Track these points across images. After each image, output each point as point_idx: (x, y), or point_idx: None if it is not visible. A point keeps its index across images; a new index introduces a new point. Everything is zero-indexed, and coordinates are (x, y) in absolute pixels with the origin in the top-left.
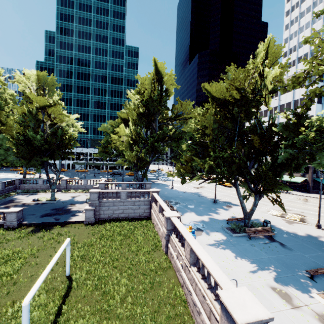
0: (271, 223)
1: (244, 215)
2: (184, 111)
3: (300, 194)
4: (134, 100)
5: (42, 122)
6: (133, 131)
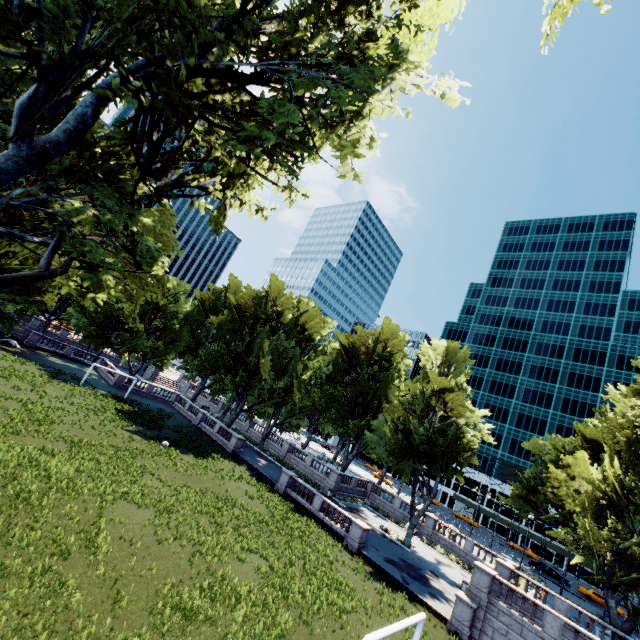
0: None
1: None
2: None
3: None
4: (625, 407)
5: (433, 410)
6: (610, 477)
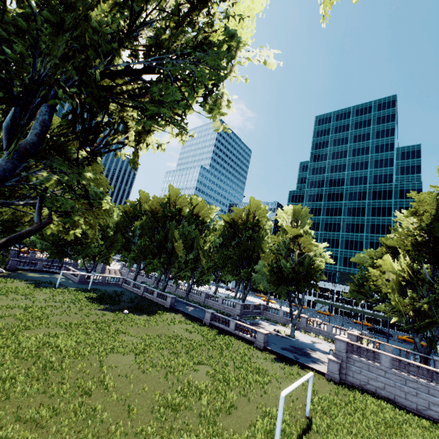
0: None
1: None
2: None
3: None
4: (408, 223)
5: (292, 251)
6: (405, 268)
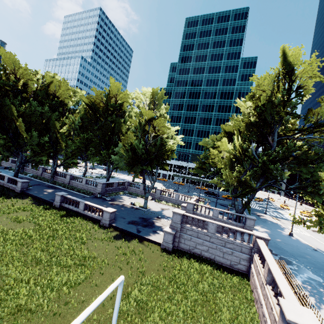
0: None
1: None
2: None
3: None
4: (244, 109)
5: (147, 133)
6: (237, 146)
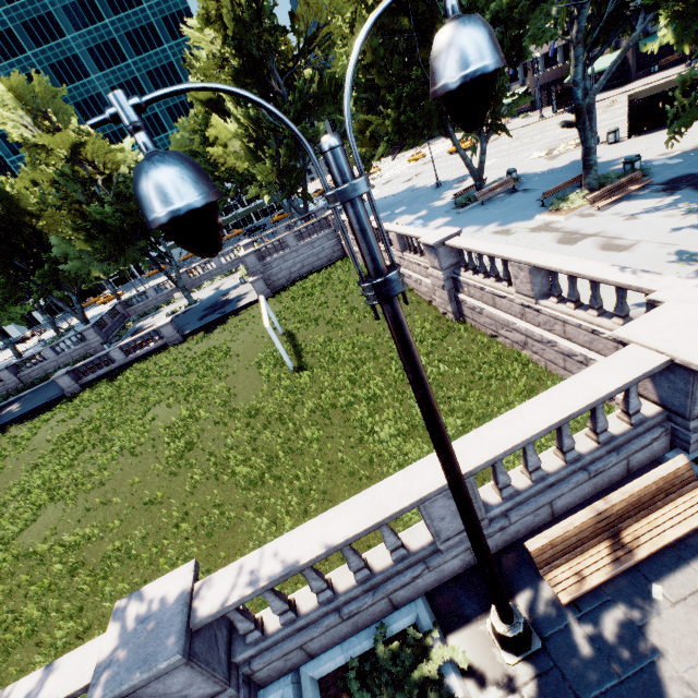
0: (523, 172)
1: (473, 178)
2: (317, 17)
3: (608, 95)
4: (208, 44)
5: (93, 182)
6: (244, 122)
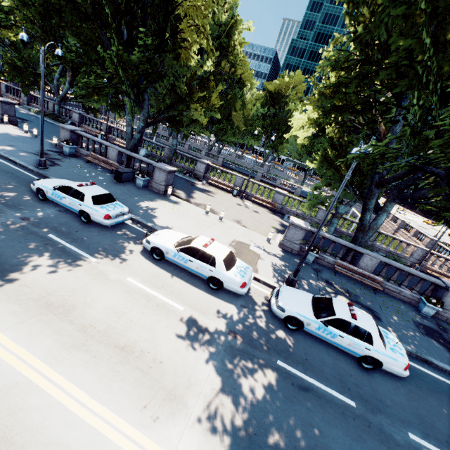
0: None
1: None
2: None
3: None
4: None
5: None
6: None
